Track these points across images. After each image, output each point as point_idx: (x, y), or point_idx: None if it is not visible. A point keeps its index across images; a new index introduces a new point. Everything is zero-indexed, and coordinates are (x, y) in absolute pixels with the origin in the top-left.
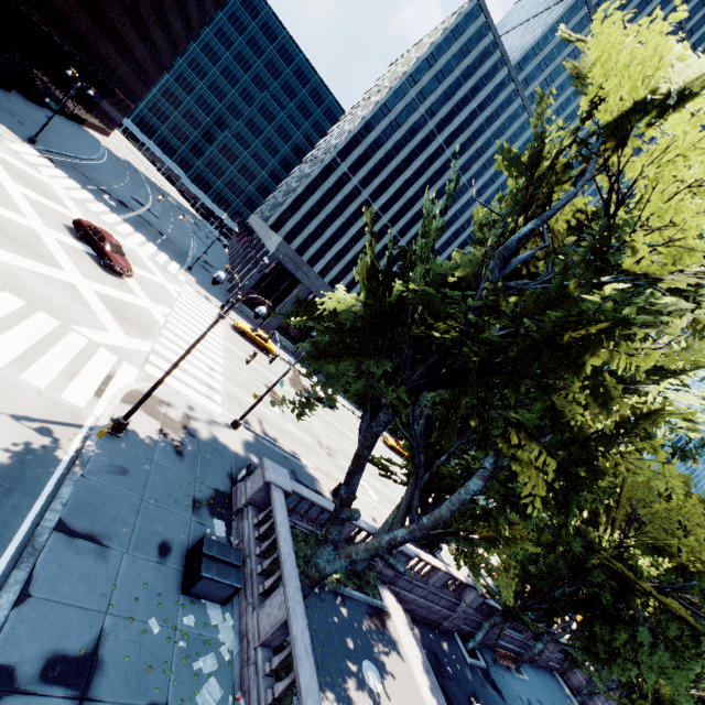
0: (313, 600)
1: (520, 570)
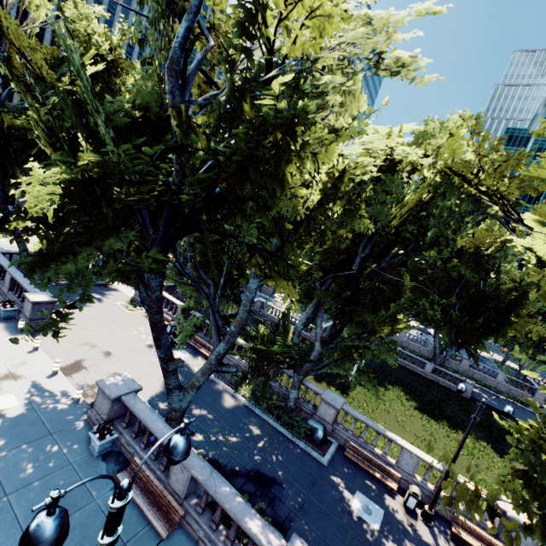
0: (52, 287)
1: None
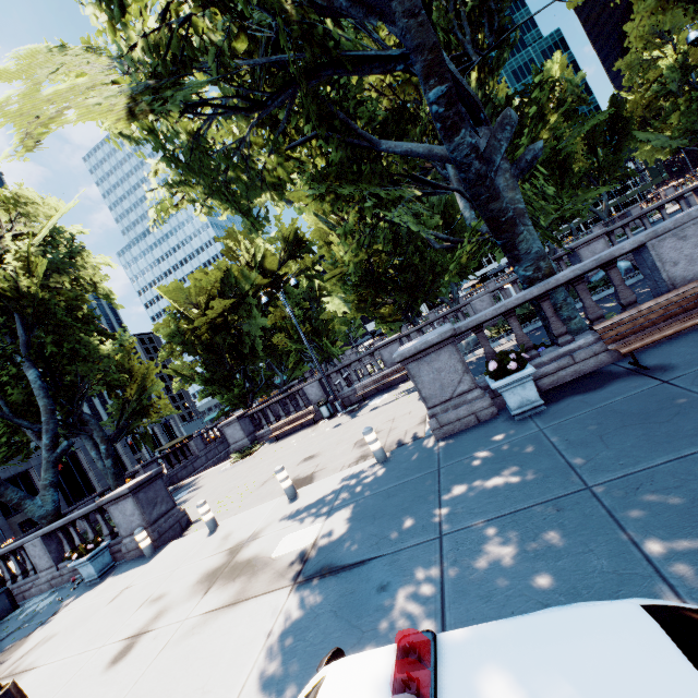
0: None
1: (211, 386)
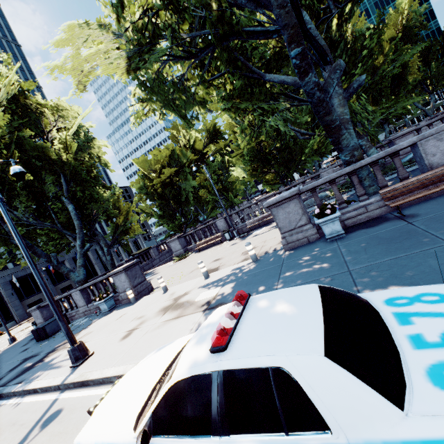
0: None
1: (162, 219)
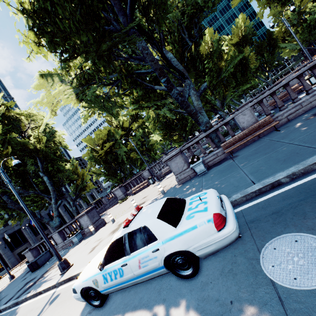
0: None
1: (108, 176)
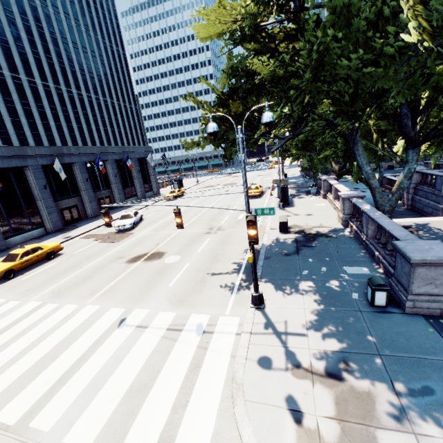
0: None
1: (346, 146)
